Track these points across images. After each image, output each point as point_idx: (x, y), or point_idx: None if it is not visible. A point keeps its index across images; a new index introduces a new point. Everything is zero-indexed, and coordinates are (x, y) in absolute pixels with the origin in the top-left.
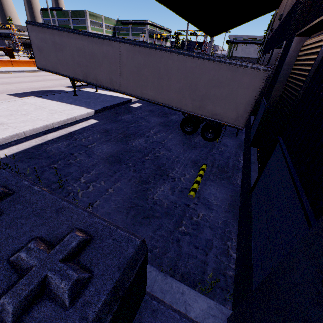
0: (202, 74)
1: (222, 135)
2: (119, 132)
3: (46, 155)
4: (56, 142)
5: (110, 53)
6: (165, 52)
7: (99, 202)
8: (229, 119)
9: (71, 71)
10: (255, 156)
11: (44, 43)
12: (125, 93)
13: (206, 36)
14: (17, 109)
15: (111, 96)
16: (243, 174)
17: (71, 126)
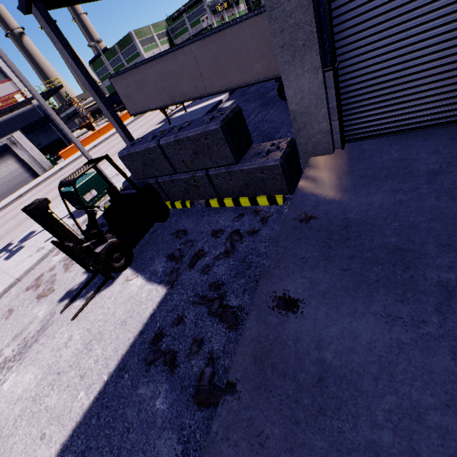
0: None
1: None
2: None
3: None
4: None
5: (186, 61)
6: (233, 26)
7: None
8: None
9: (159, 101)
10: None
11: (128, 88)
12: (213, 92)
13: None
14: None
15: (201, 107)
16: None
17: None
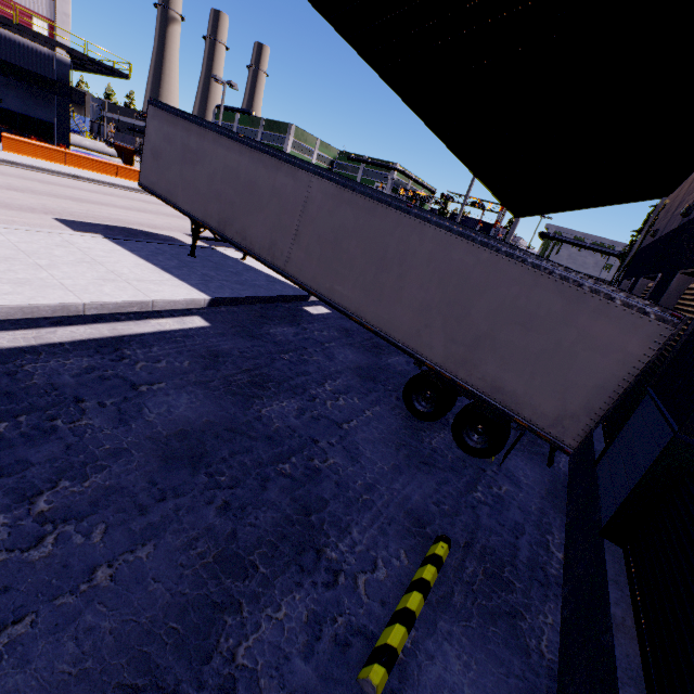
0: (487, 285)
1: (511, 449)
2: (243, 368)
3: (7, 384)
4: (65, 354)
5: (288, 191)
6: (409, 215)
7: (26, 627)
8: (537, 416)
9: (200, 207)
10: (622, 591)
11: (167, 143)
12: (296, 279)
13: (502, 213)
14: (35, 251)
15: (269, 276)
16: (566, 630)
17: (136, 321)
